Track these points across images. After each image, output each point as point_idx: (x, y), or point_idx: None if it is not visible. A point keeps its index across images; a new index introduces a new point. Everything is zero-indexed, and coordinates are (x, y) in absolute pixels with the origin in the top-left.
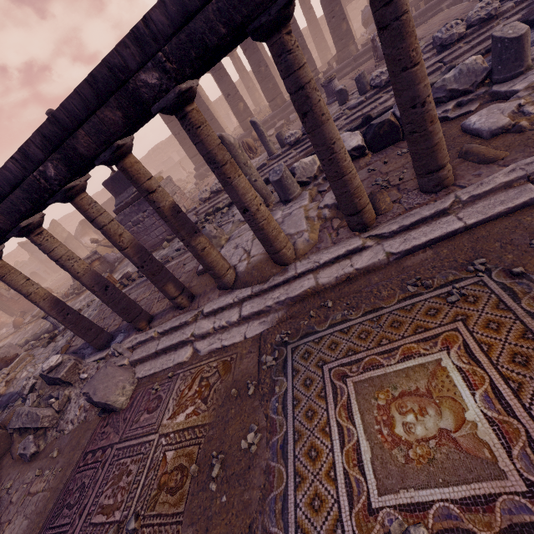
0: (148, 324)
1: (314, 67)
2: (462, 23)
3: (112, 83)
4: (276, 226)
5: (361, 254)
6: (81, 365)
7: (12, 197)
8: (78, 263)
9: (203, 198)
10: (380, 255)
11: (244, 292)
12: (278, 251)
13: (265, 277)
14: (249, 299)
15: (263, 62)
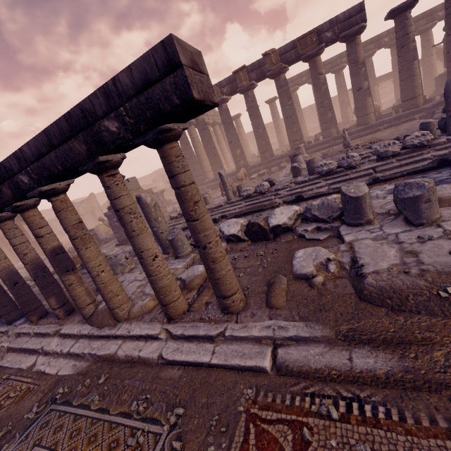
0: (39, 319)
1: (301, 137)
2: (398, 144)
3: (6, 175)
4: (114, 290)
5: (153, 342)
6: None
7: None
8: (1, 261)
9: (171, 216)
10: (156, 353)
11: (86, 329)
12: (111, 309)
13: (102, 324)
14: (84, 338)
15: (261, 126)
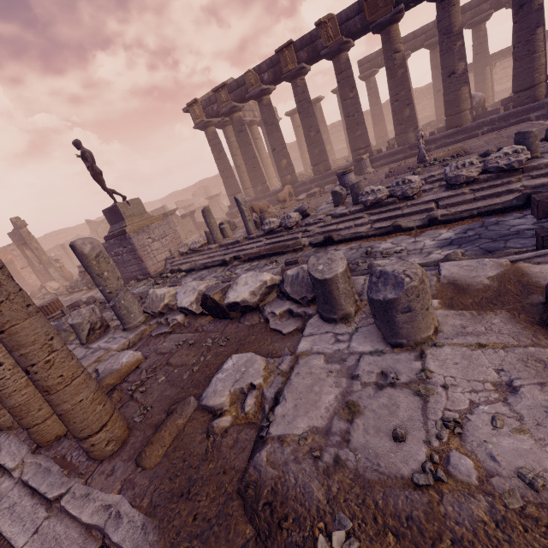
0: None
1: (366, 144)
2: (478, 165)
3: None
4: None
5: (5, 480)
6: None
7: None
8: None
9: (180, 252)
10: None
11: None
12: None
13: None
14: None
15: (314, 128)
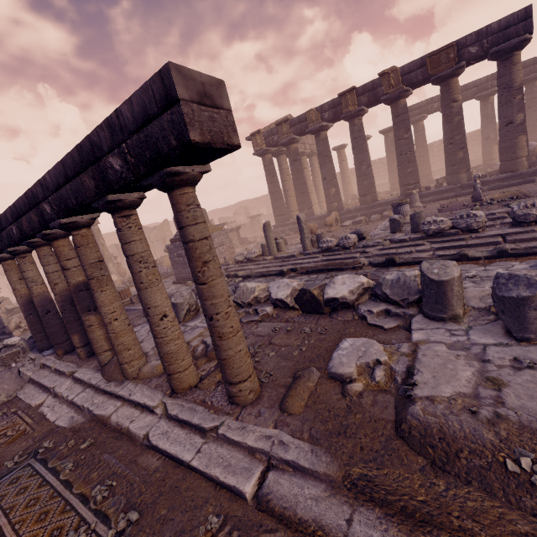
0: (65, 353)
1: (416, 180)
2: None
3: (34, 201)
4: (126, 342)
5: (147, 415)
6: (23, 354)
7: (3, 233)
8: (38, 286)
9: (236, 260)
10: (144, 430)
11: (96, 379)
12: (121, 363)
13: (111, 377)
14: (92, 388)
15: (366, 162)
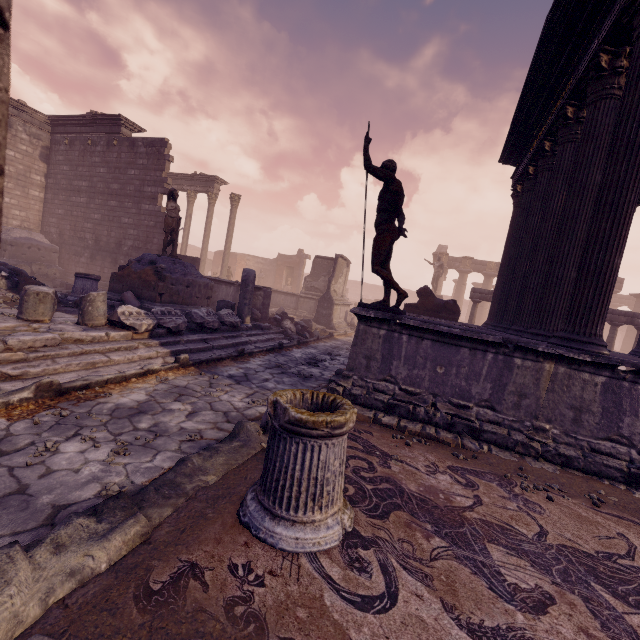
0: None
1: None
2: None
3: None
4: None
5: None
6: None
7: None
8: None
9: None
10: None
11: None
12: None
13: None
14: None
15: None
